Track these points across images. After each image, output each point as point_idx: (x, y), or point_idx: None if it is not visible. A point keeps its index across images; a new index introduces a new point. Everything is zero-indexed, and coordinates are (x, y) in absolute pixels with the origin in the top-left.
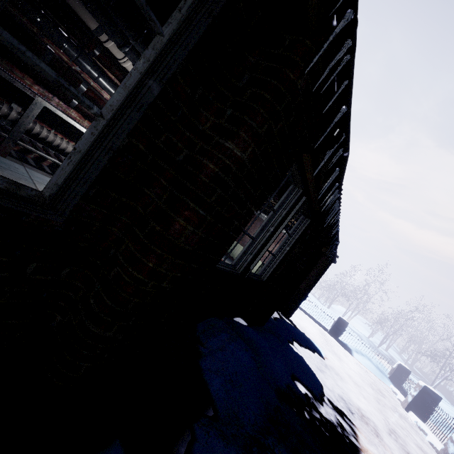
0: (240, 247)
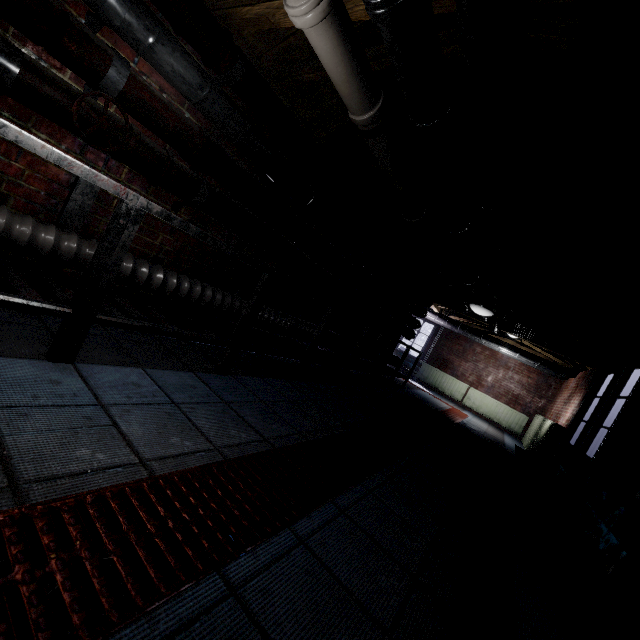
0: (450, 378)
